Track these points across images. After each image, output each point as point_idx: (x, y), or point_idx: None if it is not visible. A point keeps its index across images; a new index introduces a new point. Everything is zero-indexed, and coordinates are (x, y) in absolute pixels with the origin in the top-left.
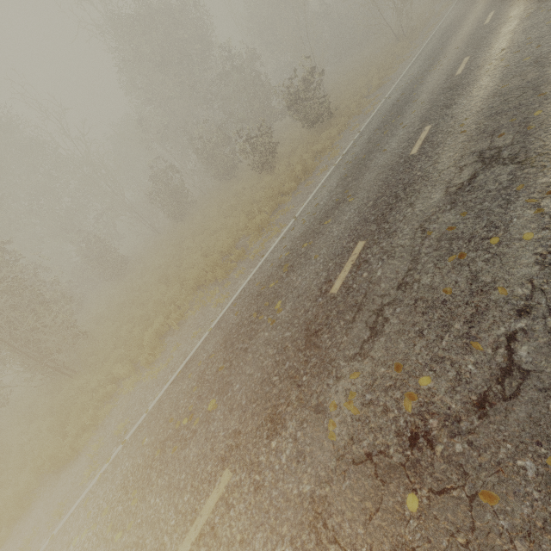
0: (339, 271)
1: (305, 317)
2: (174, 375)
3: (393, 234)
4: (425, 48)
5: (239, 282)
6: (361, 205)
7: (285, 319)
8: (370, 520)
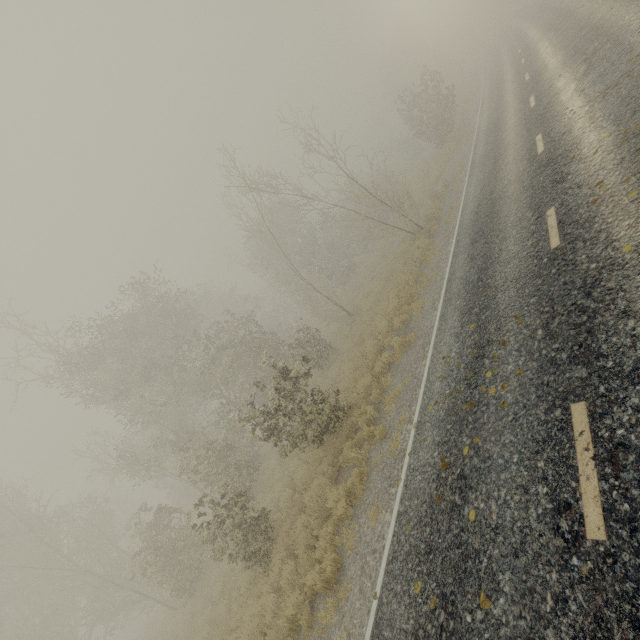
0: None
1: None
2: None
3: None
4: (454, 269)
5: None
6: None
7: None
8: None
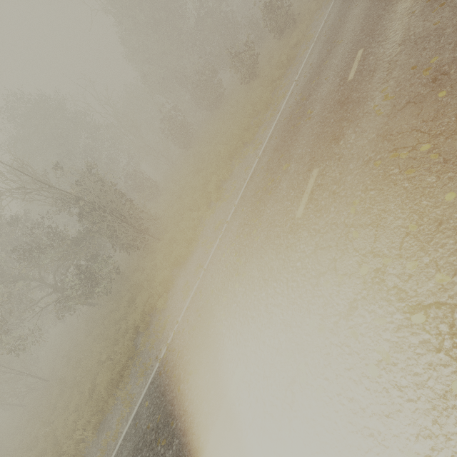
0: (349, 70)
1: (333, 100)
2: (244, 186)
3: (385, 31)
4: None
5: (266, 133)
6: (350, 38)
7: (318, 112)
8: (418, 115)
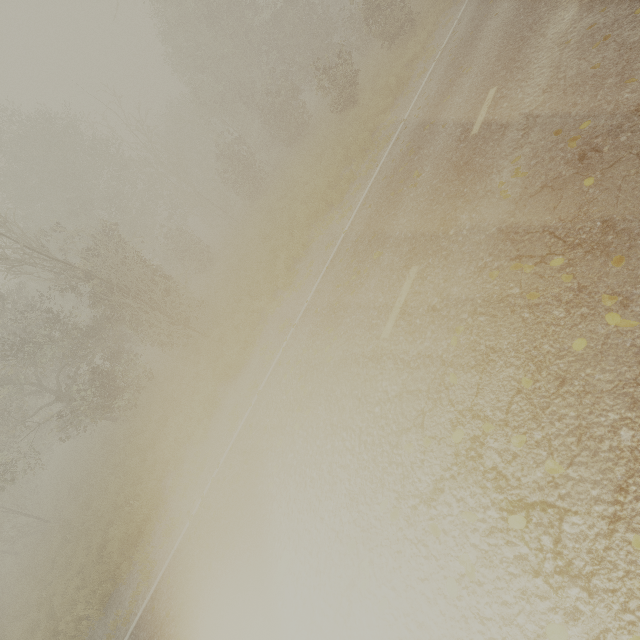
0: (475, 119)
1: (449, 163)
2: (322, 273)
3: (528, 65)
4: None
5: (359, 195)
6: (482, 67)
7: (428, 177)
8: (555, 209)
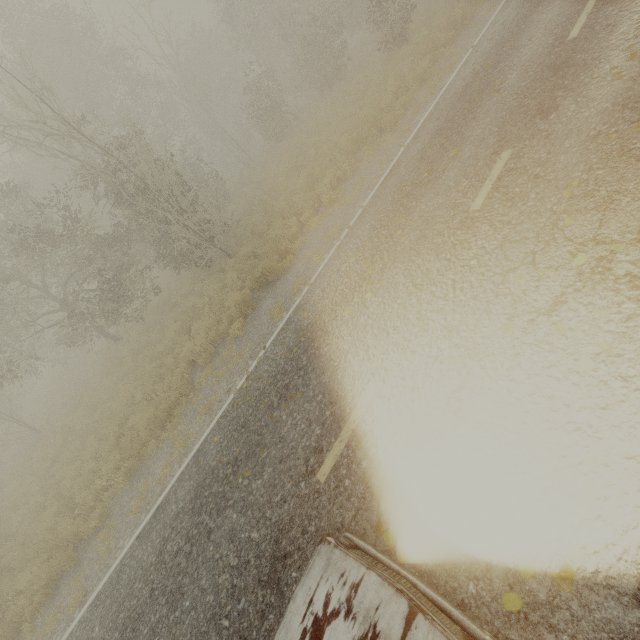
0: (572, 26)
1: (542, 66)
2: (379, 182)
3: None
4: None
5: (418, 117)
6: None
7: (514, 81)
8: None
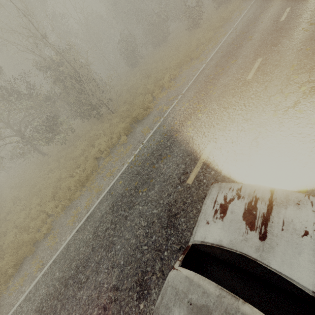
0: (281, 17)
1: (270, 30)
2: (195, 77)
3: None
4: None
5: (209, 53)
6: (279, 4)
7: (258, 36)
8: None
